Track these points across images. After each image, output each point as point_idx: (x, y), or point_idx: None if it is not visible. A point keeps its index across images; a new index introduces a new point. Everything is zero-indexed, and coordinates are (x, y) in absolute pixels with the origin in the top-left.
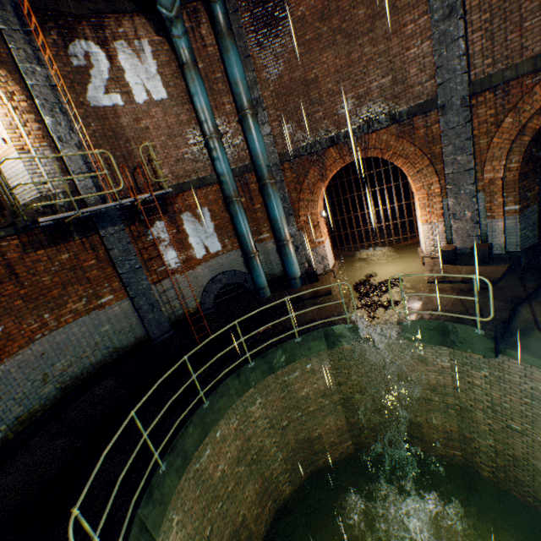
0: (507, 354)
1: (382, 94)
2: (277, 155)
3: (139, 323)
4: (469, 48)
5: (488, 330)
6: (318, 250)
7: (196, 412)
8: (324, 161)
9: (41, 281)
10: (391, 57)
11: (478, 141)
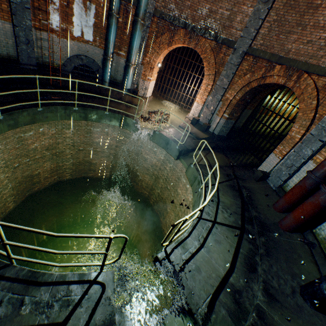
0: (181, 160)
1: (220, 20)
2: (154, 8)
3: (14, 46)
4: (261, 29)
5: (180, 148)
6: (146, 83)
7: (32, 108)
8: (175, 34)
9: None
10: (236, 1)
11: (235, 78)
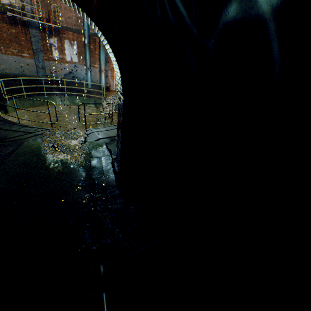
0: None
1: None
2: None
3: (36, 71)
4: None
5: None
6: (115, 81)
7: (42, 96)
8: None
9: (3, 35)
10: None
11: None
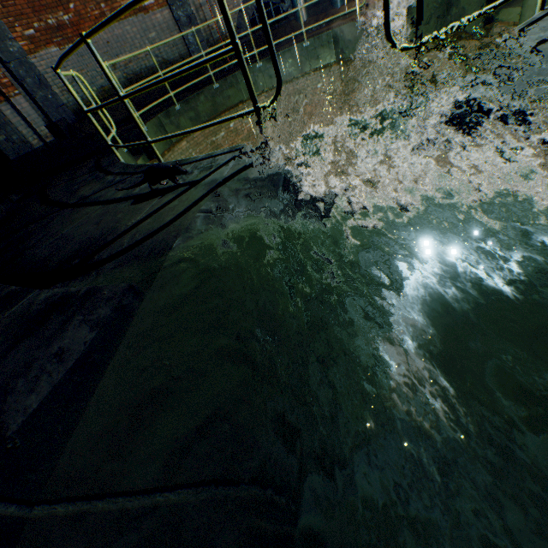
0: (499, 19)
1: None
2: None
3: (180, 39)
4: None
5: None
6: None
7: (207, 88)
8: None
9: None
10: None
11: None
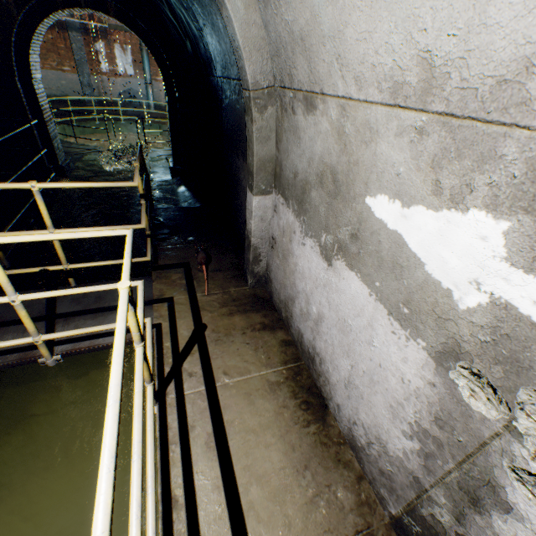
0: None
1: None
2: None
3: (81, 90)
4: None
5: None
6: None
7: (93, 122)
8: None
9: None
10: None
11: None
